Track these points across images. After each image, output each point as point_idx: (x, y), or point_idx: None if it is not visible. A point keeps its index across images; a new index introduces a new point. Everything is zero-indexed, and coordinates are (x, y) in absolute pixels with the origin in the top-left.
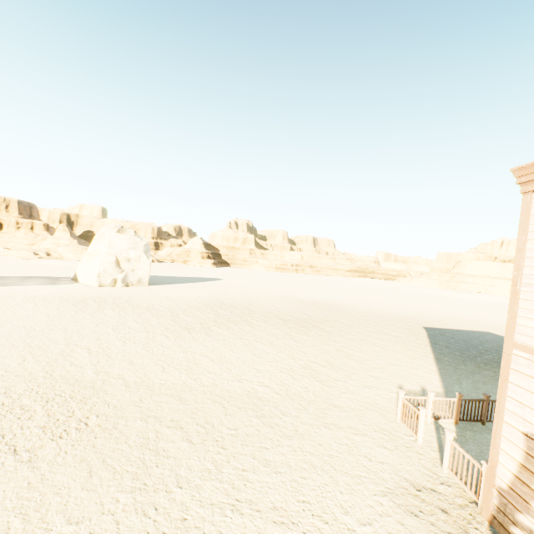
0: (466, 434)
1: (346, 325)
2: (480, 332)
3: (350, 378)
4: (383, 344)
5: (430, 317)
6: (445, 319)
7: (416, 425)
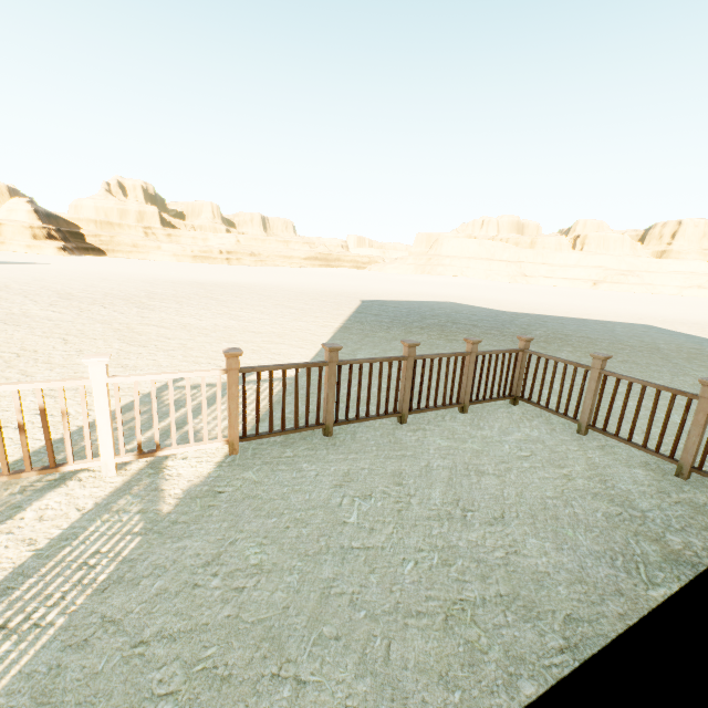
0: (235, 482)
1: (218, 301)
2: (438, 302)
3: (19, 378)
4: (258, 317)
5: (382, 293)
6: (401, 294)
7: (31, 496)
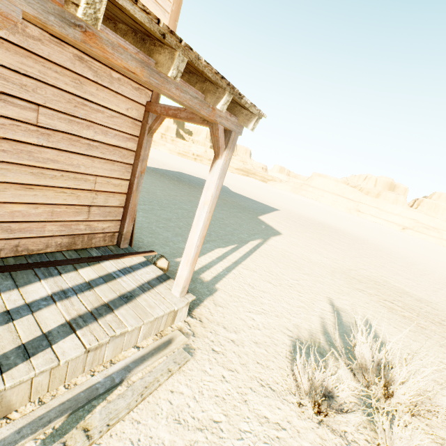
0: None
1: None
2: None
3: None
4: None
5: None
6: None
7: None
